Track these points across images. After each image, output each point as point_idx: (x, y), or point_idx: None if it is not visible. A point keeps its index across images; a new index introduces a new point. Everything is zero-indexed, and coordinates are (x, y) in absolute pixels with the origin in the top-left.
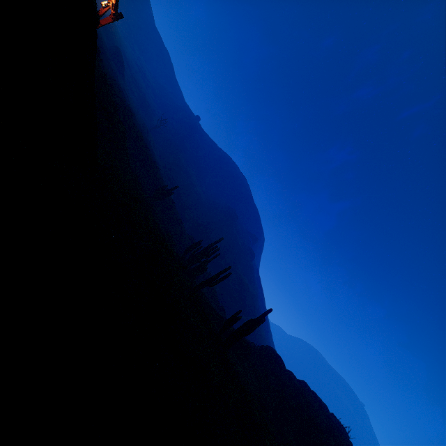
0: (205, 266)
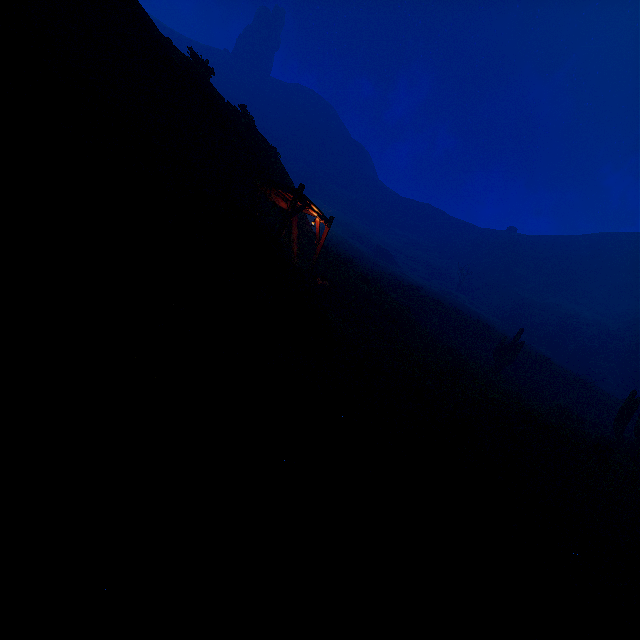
0: None
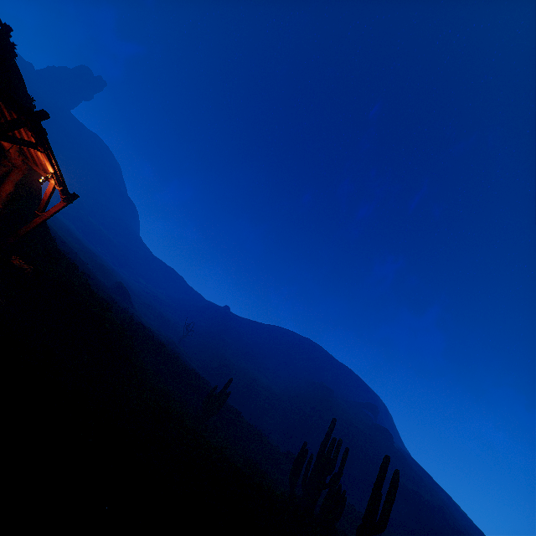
0: (339, 490)
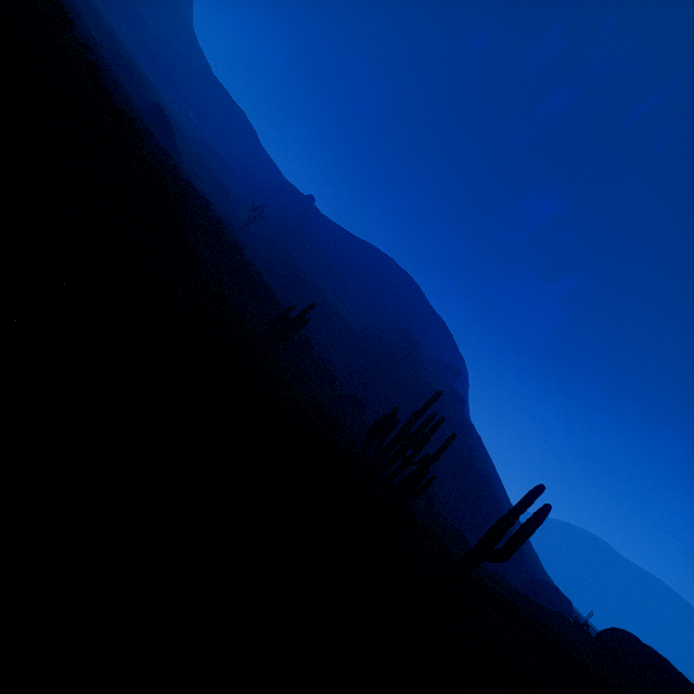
0: (427, 471)
